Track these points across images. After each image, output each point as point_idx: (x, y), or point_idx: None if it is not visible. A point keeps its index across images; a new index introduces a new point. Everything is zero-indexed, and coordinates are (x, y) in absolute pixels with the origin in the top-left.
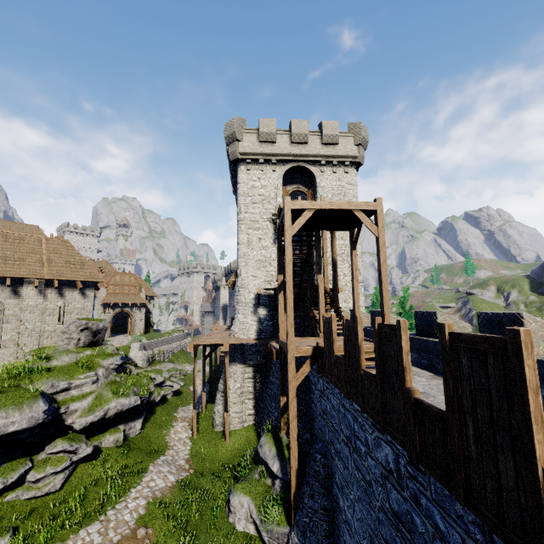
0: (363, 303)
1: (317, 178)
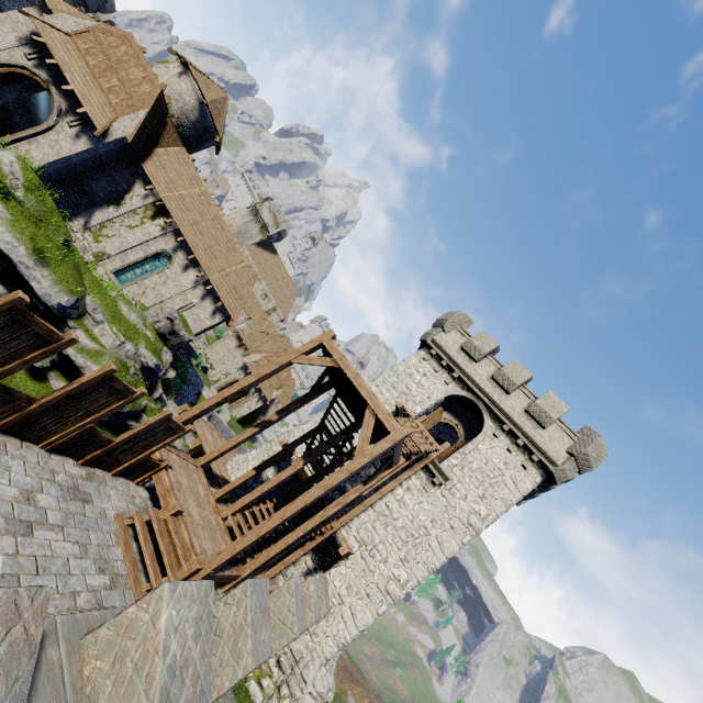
0: (363, 623)
1: (482, 434)
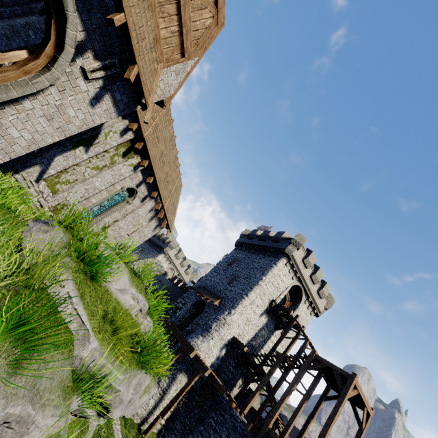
0: None
1: (301, 303)
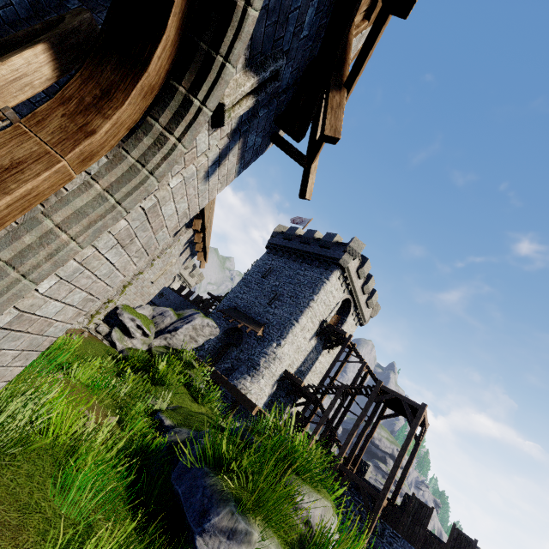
0: None
1: (349, 316)
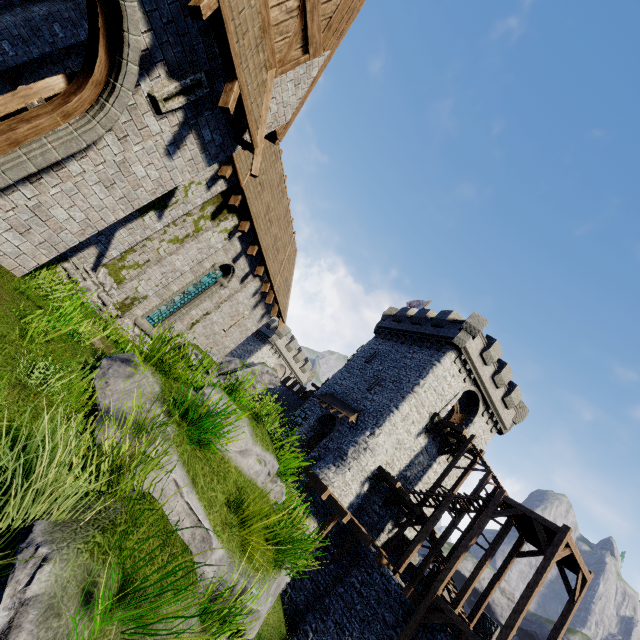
0: None
1: (477, 416)
